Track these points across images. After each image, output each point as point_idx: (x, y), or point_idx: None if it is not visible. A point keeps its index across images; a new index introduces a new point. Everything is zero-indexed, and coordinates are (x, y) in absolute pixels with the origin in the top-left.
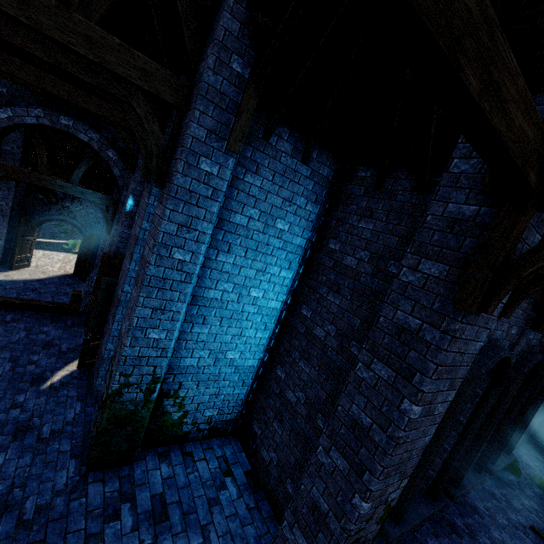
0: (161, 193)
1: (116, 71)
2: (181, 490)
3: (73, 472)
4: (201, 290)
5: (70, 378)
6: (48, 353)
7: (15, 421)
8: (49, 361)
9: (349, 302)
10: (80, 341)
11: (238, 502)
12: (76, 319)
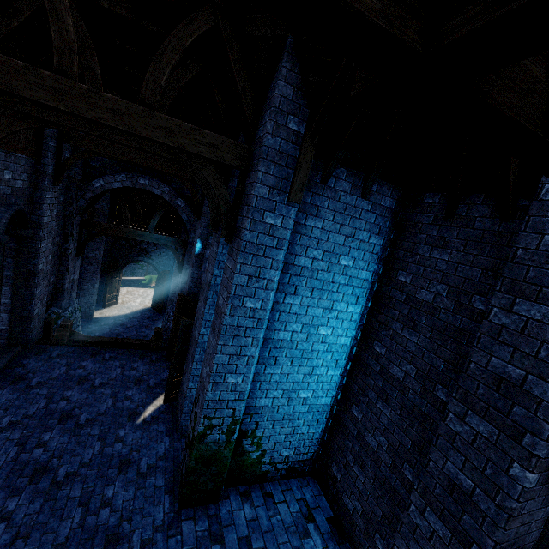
0: (230, 246)
1: (190, 150)
2: (265, 535)
3: (168, 507)
4: (271, 332)
5: (159, 413)
6: (139, 388)
7: (119, 454)
8: (141, 396)
9: (429, 340)
10: (163, 375)
11: None
12: (158, 354)
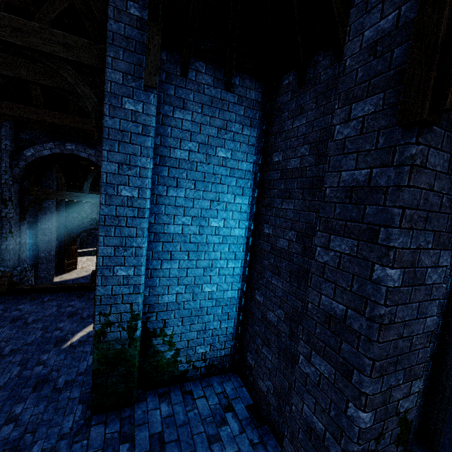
0: None
1: (42, 50)
2: (180, 428)
3: (79, 416)
4: (160, 226)
5: (87, 337)
6: (72, 320)
7: (37, 375)
8: (72, 326)
9: (302, 200)
10: None
11: (240, 438)
12: None
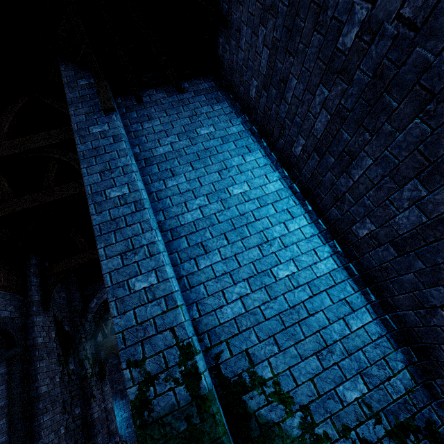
0: None
1: (33, 148)
2: None
3: None
4: (174, 220)
5: None
6: None
7: None
8: None
9: (295, 57)
10: None
11: None
12: None
